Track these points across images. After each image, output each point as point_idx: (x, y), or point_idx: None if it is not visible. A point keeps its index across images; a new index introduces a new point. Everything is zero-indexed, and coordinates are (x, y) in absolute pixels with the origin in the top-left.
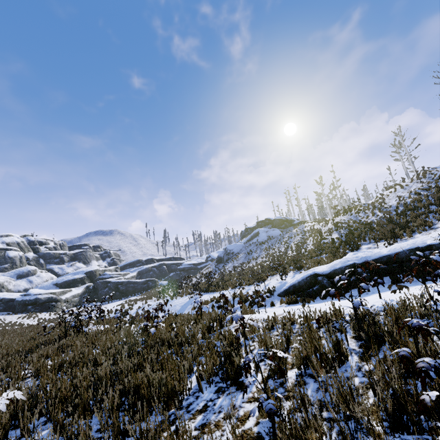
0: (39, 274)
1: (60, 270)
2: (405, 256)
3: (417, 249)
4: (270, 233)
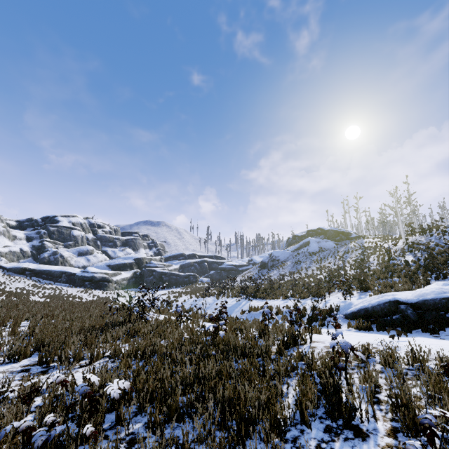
0: (96, 254)
1: (113, 253)
2: None
3: None
4: (322, 244)
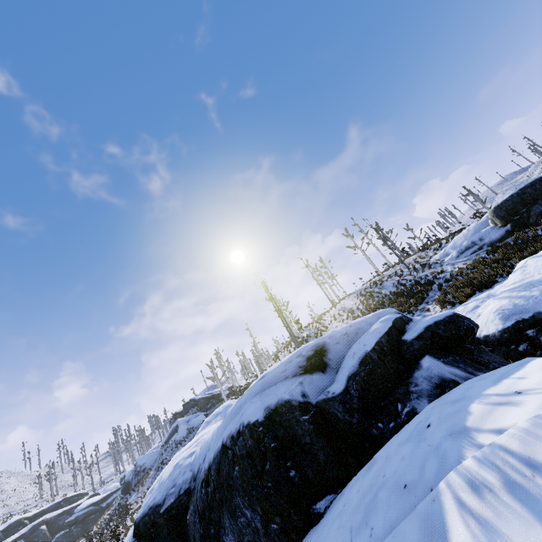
0: None
1: None
2: None
3: None
4: (191, 423)
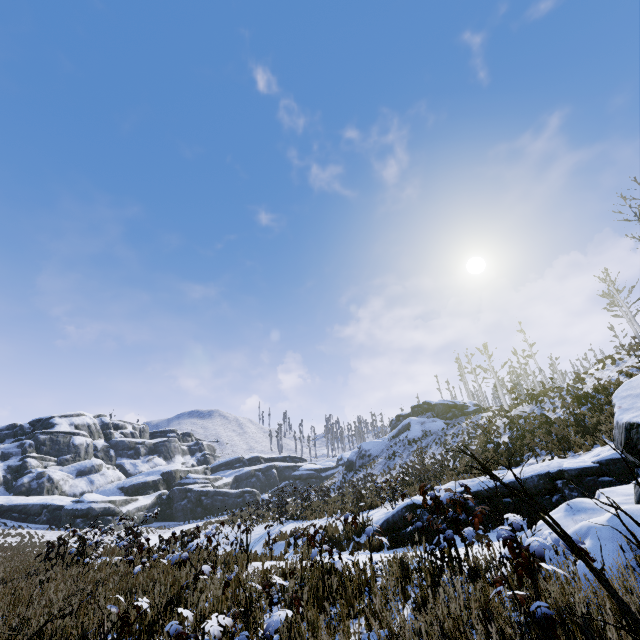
0: (104, 471)
1: (133, 467)
2: (533, 486)
3: (547, 475)
4: (427, 426)
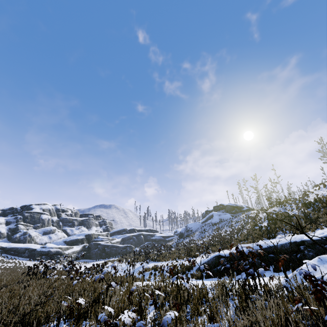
0: (57, 233)
1: (71, 231)
2: (286, 248)
3: (295, 243)
4: (222, 216)
